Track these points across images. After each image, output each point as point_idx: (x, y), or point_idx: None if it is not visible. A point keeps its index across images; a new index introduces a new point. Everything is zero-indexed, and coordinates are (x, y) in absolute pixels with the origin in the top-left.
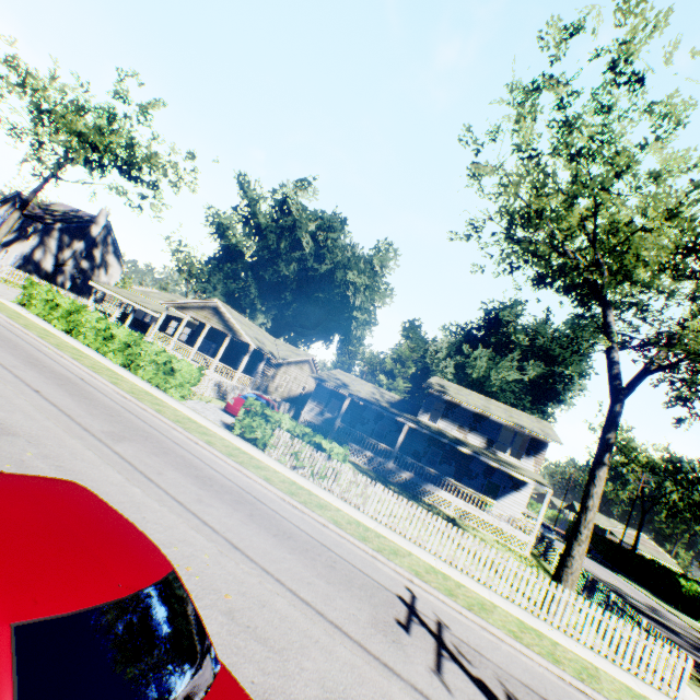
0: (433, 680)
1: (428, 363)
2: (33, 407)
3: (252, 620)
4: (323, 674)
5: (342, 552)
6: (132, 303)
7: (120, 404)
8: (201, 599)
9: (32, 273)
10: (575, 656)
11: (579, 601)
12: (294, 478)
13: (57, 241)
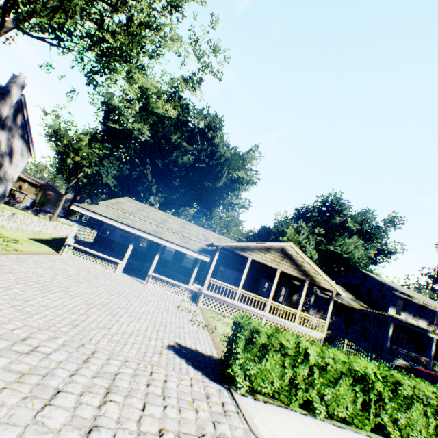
0: None
1: (300, 242)
2: None
3: None
4: None
5: None
6: (163, 241)
7: None
8: None
9: None
10: None
11: None
12: None
13: None
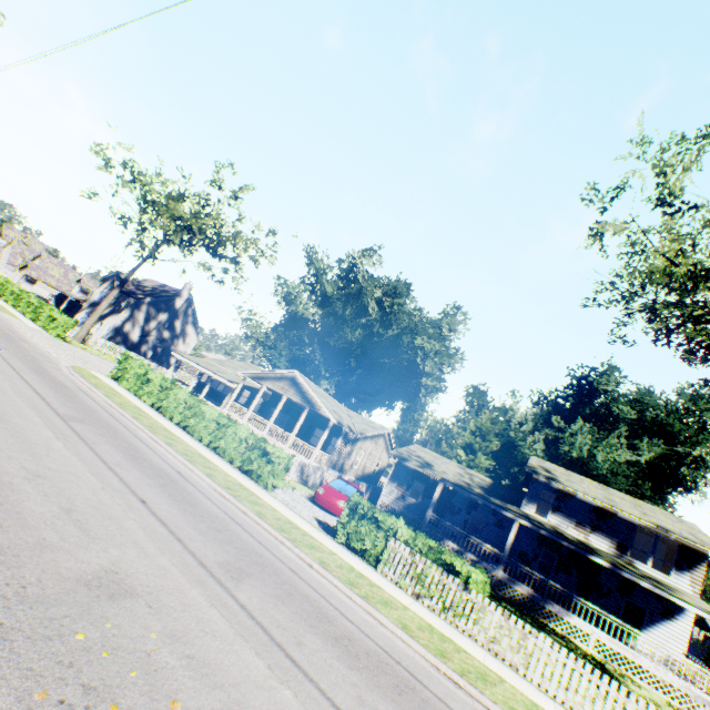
0: None
1: (511, 437)
2: (143, 531)
3: None
4: None
5: None
6: (210, 373)
7: (221, 507)
8: None
9: (120, 344)
10: None
11: None
12: (426, 616)
13: (145, 313)
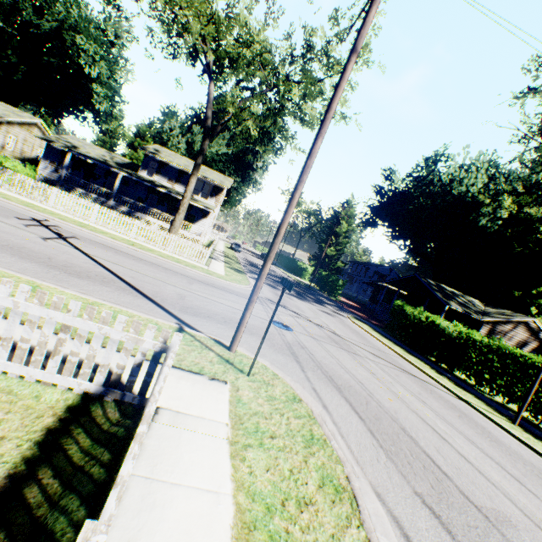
0: (19, 224)
1: (165, 140)
2: None
3: None
4: None
5: None
6: None
7: None
8: None
9: None
10: (152, 249)
11: (168, 235)
12: None
13: None
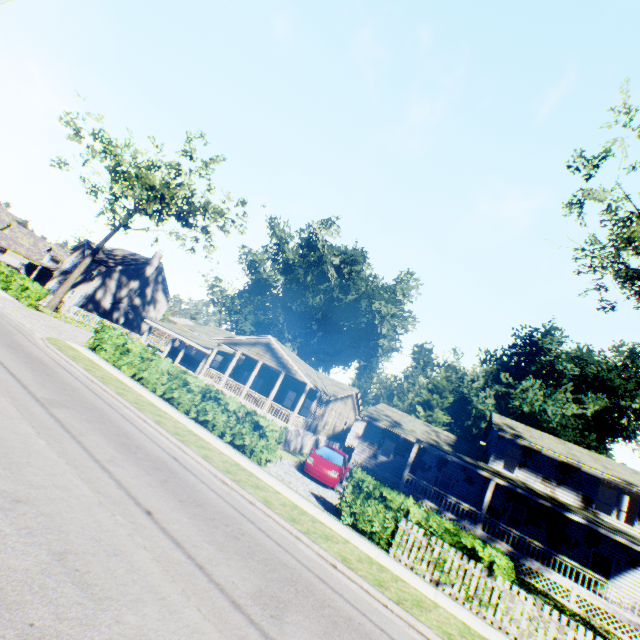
0: None
1: (465, 393)
2: (158, 566)
3: None
4: None
5: None
6: (184, 339)
7: (228, 500)
8: None
9: (92, 311)
10: None
11: None
12: (455, 612)
13: (116, 281)
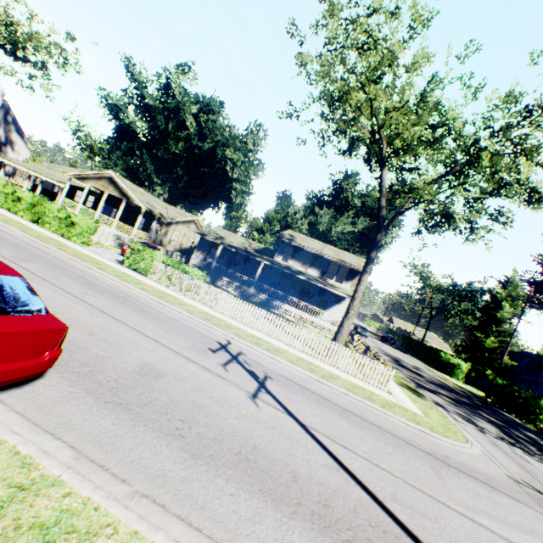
0: (218, 367)
1: (289, 222)
2: None
3: (105, 337)
4: (145, 356)
5: (187, 323)
6: (39, 175)
7: (28, 243)
8: (73, 327)
9: None
10: (328, 372)
11: (340, 347)
12: (167, 291)
13: None
